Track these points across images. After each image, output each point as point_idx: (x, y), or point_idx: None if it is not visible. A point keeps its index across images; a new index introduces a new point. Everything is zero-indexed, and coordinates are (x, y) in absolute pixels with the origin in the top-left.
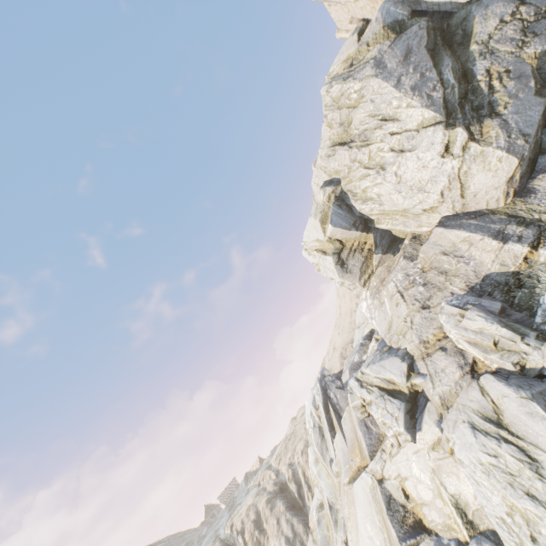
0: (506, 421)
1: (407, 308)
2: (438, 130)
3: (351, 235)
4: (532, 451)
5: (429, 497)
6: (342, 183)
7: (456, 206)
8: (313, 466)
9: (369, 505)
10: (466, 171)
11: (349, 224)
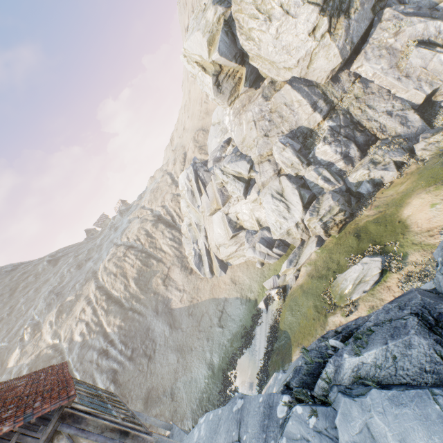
0: (284, 195)
1: (256, 133)
2: (315, 11)
3: (230, 65)
4: (289, 205)
5: (247, 219)
6: (233, 8)
7: (302, 73)
8: (186, 209)
9: (220, 223)
10: (316, 53)
11: (231, 56)
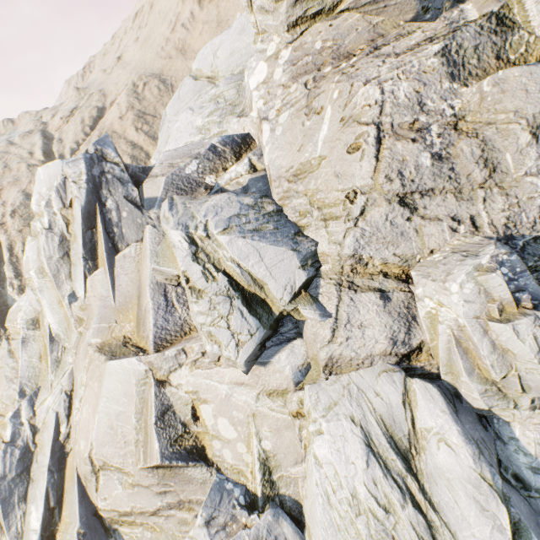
0: (421, 467)
1: (372, 177)
2: None
3: None
4: (443, 537)
5: (230, 437)
6: None
7: None
8: (32, 274)
9: (129, 399)
10: None
11: None
